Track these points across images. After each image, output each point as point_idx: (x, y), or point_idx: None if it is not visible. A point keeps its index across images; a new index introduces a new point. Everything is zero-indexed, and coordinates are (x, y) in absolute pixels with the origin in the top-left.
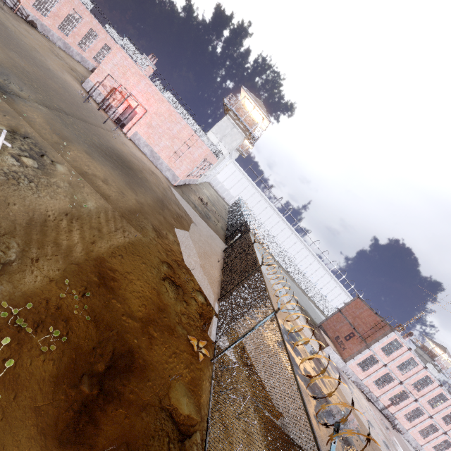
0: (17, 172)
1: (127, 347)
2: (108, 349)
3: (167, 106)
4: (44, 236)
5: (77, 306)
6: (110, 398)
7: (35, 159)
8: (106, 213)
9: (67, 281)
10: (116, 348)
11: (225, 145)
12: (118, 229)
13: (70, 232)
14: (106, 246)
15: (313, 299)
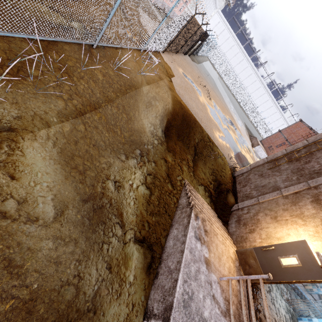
0: None
1: None
2: None
3: None
4: None
5: None
6: None
7: None
8: None
9: None
10: None
11: None
12: None
13: None
14: None
15: None
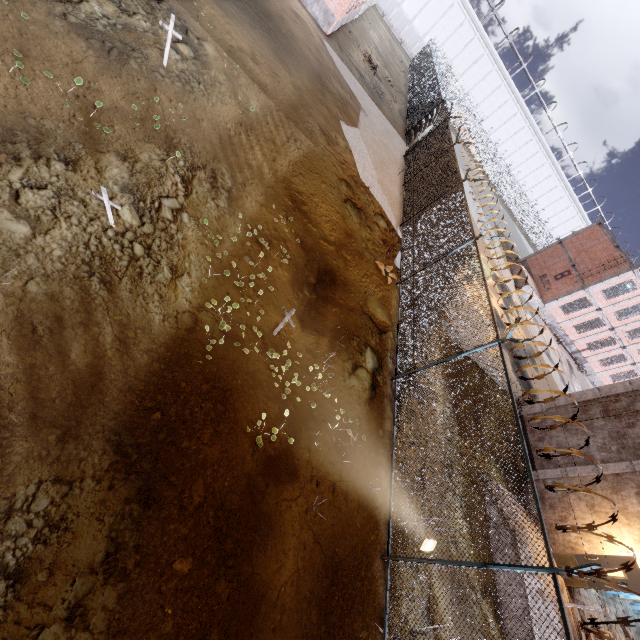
0: (184, 71)
1: (328, 267)
2: (314, 267)
3: None
4: (237, 157)
5: (287, 230)
6: (327, 301)
7: (186, 43)
8: (272, 116)
9: (274, 206)
10: (320, 267)
11: None
12: (289, 138)
13: (252, 149)
14: (286, 163)
15: (524, 225)
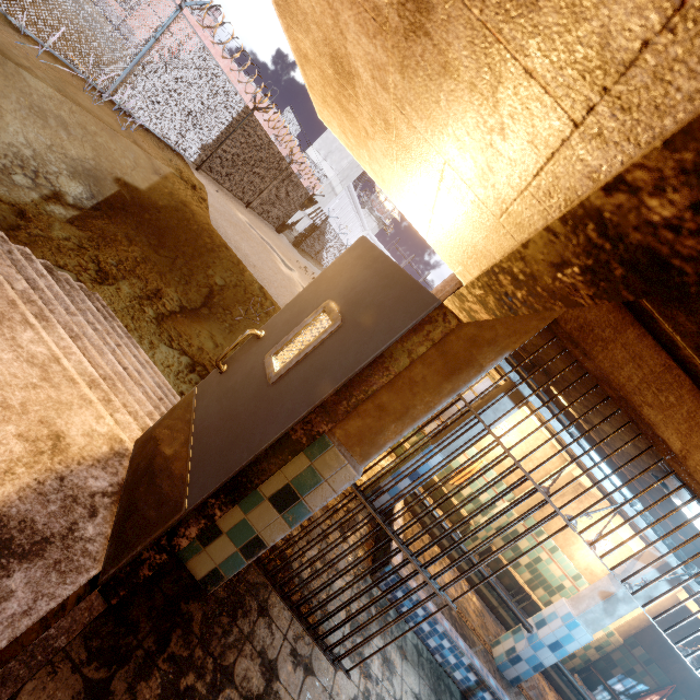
0: None
1: None
2: None
3: (226, 61)
4: None
5: None
6: None
7: None
8: None
9: None
10: None
11: (332, 165)
12: None
13: None
14: None
15: None
